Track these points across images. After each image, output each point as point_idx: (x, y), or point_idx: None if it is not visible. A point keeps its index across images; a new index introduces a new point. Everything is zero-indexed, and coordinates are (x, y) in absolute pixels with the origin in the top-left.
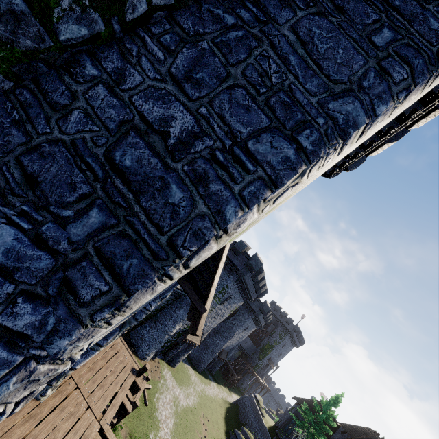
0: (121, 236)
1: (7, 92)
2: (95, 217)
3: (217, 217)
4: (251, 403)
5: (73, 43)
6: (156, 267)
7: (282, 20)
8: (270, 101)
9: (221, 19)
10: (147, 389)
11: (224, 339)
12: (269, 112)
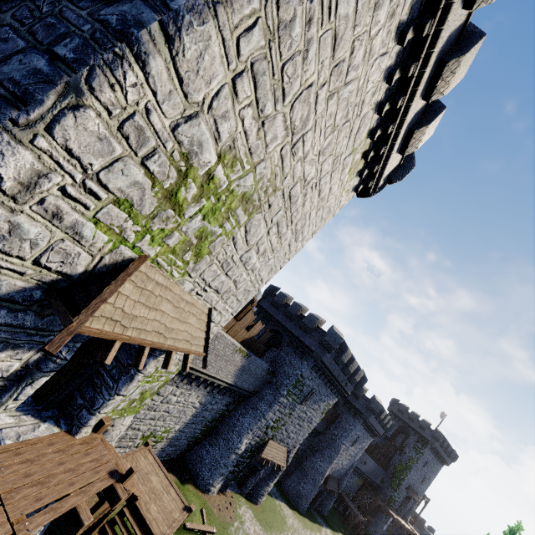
0: None
1: None
2: None
3: None
4: None
5: None
6: None
7: None
8: (34, 28)
9: None
10: (212, 534)
11: (327, 459)
12: (29, 37)
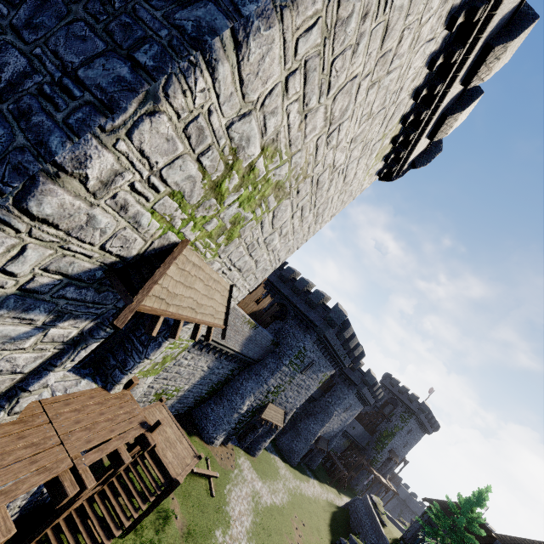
0: None
1: None
2: None
3: (40, 150)
4: (365, 507)
5: None
6: None
7: None
8: (109, 27)
9: None
10: (215, 479)
11: (320, 423)
12: (106, 38)
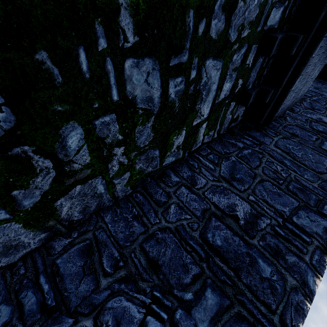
0: (239, 319)
1: (128, 196)
2: (211, 298)
3: (305, 289)
4: None
5: (166, 165)
6: None
7: (268, 142)
8: (289, 188)
9: (235, 145)
10: None
11: None
12: (293, 195)
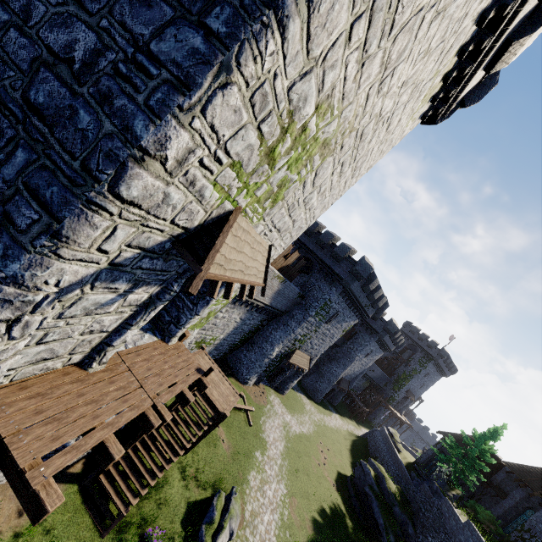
0: (42, 169)
1: None
2: (20, 157)
3: (127, 135)
4: (383, 437)
5: None
6: (77, 193)
7: None
8: None
9: None
10: (251, 412)
11: (342, 366)
12: (173, 1)
